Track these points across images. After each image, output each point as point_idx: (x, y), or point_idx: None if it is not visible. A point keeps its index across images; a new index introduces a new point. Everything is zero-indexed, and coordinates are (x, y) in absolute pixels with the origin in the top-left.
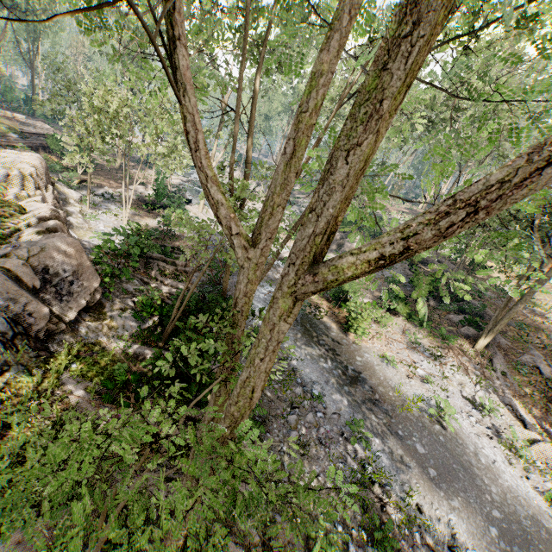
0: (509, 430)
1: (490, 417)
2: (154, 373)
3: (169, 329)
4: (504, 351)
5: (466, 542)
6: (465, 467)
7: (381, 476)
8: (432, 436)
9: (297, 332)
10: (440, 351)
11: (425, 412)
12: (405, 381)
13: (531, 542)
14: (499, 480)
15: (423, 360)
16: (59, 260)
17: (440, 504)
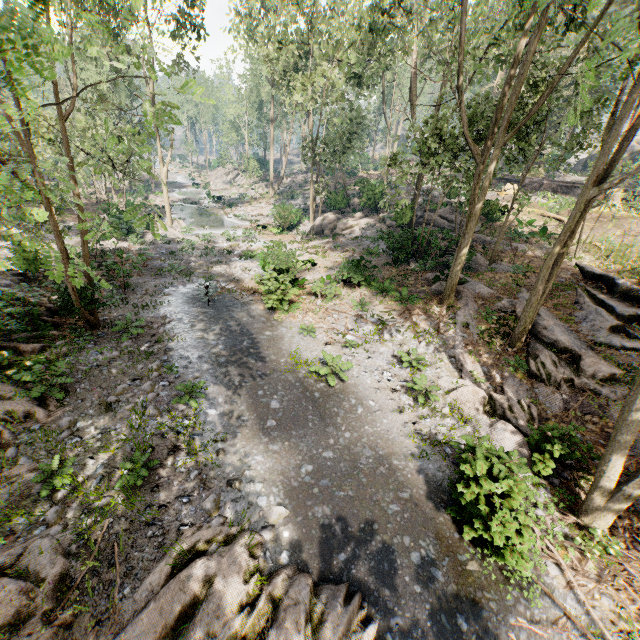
0: (435, 382)
1: (418, 371)
2: None
3: None
4: (482, 301)
5: (256, 477)
6: (325, 417)
7: (184, 426)
8: (304, 393)
9: (204, 317)
10: (392, 314)
11: (311, 372)
12: (318, 348)
13: (355, 476)
14: (366, 427)
15: (363, 327)
16: None
17: (253, 448)
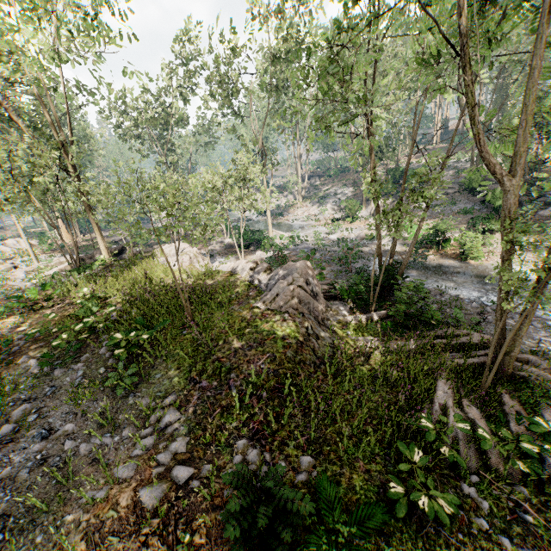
0: None
1: None
2: (398, 318)
3: (375, 296)
4: None
5: None
6: None
7: None
8: None
9: (432, 276)
10: None
11: None
12: None
13: None
14: None
15: (543, 254)
16: (308, 274)
17: None
